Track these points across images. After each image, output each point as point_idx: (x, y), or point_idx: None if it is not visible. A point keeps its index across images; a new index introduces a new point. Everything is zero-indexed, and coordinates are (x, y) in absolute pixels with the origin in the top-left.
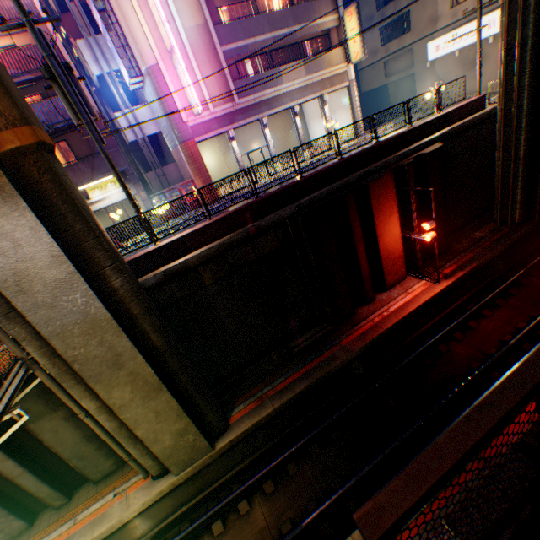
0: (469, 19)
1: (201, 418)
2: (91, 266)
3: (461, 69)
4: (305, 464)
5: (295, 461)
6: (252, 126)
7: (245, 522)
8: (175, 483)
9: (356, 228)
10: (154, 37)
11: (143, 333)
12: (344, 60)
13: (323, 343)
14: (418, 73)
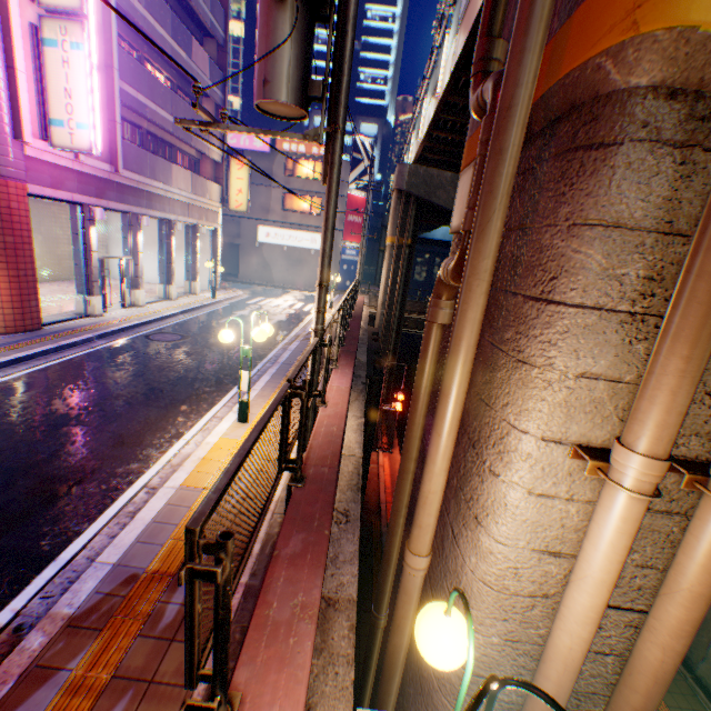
0: (298, 228)
1: None
2: None
3: (287, 262)
4: None
5: None
6: None
7: None
8: None
9: None
10: None
11: None
12: (221, 200)
13: (377, 546)
14: (245, 246)
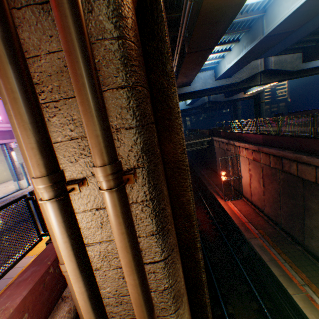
0: None
1: None
2: None
3: None
4: None
5: None
6: None
7: None
8: None
9: None
10: None
11: None
12: None
13: None
14: None
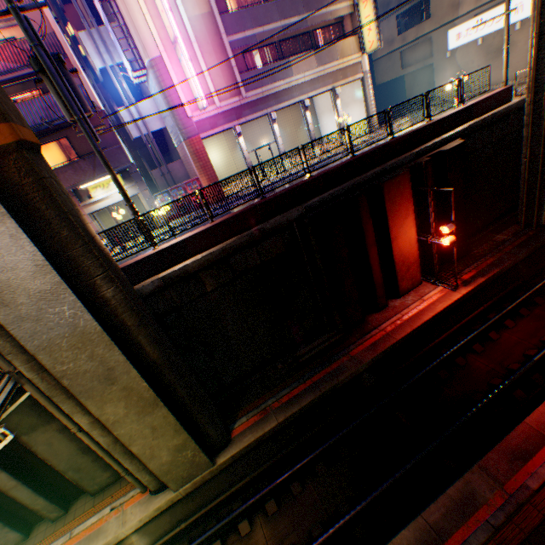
0: (494, 4)
1: (201, 433)
2: (80, 275)
3: (484, 58)
4: (310, 483)
5: (300, 479)
6: (261, 121)
7: (246, 544)
8: (174, 500)
9: (368, 231)
10: (157, 27)
11: (137, 345)
12: (358, 50)
13: (331, 353)
14: (436, 64)
